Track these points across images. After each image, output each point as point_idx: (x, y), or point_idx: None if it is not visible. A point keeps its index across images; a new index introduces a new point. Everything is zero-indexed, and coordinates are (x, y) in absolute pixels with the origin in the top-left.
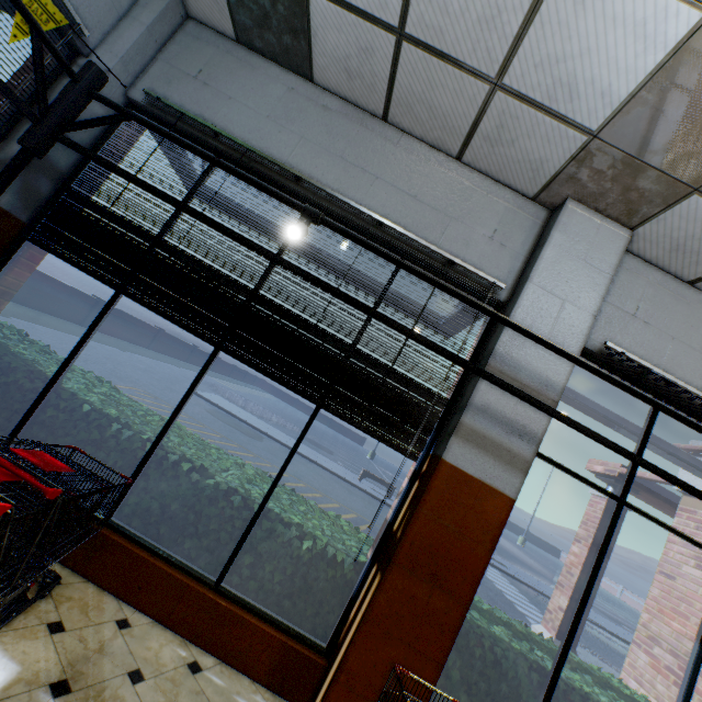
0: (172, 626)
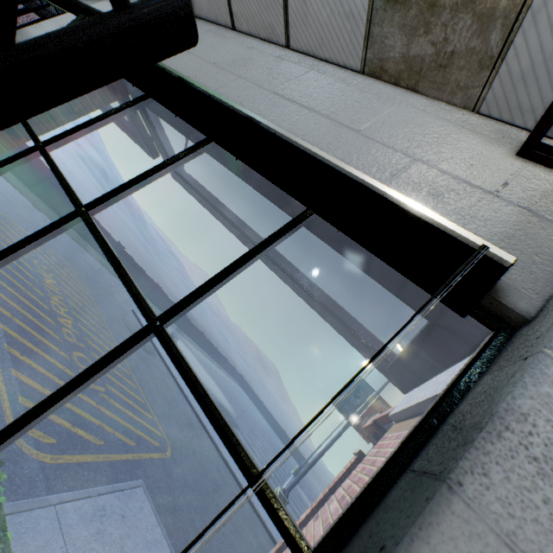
0: None
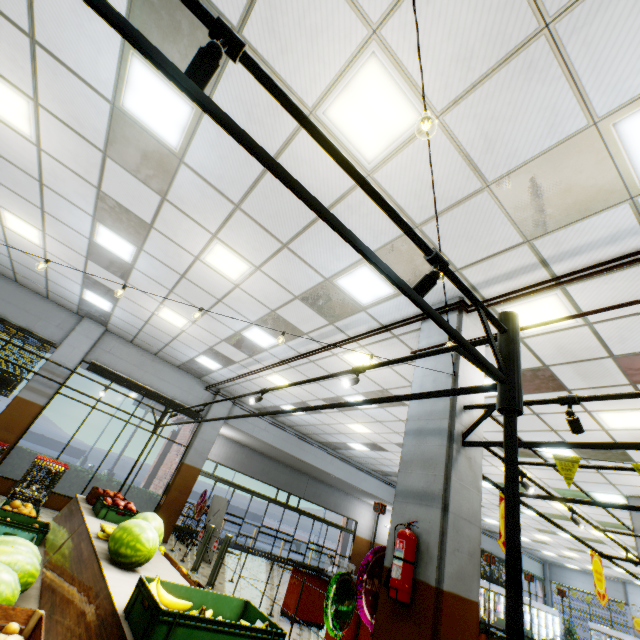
0: None
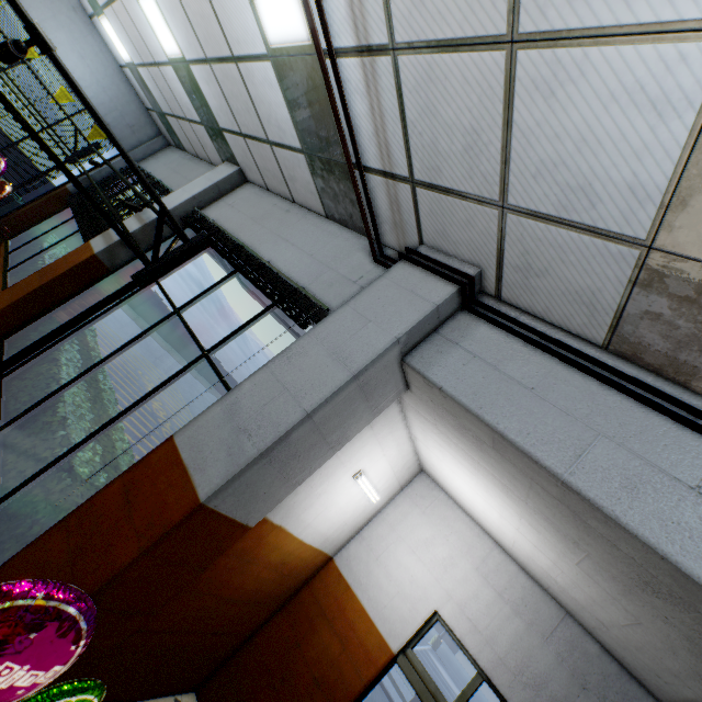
0: None
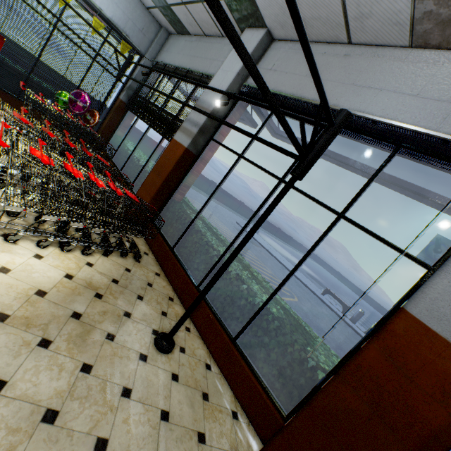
0: None
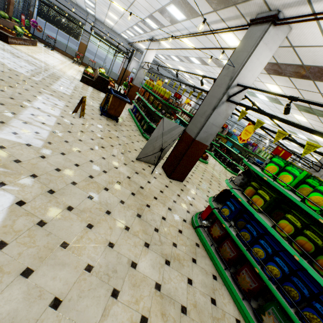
0: (63, 54)
